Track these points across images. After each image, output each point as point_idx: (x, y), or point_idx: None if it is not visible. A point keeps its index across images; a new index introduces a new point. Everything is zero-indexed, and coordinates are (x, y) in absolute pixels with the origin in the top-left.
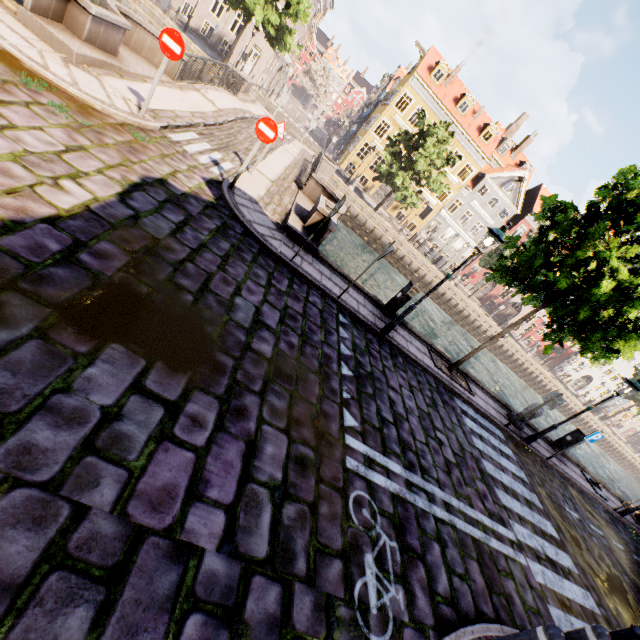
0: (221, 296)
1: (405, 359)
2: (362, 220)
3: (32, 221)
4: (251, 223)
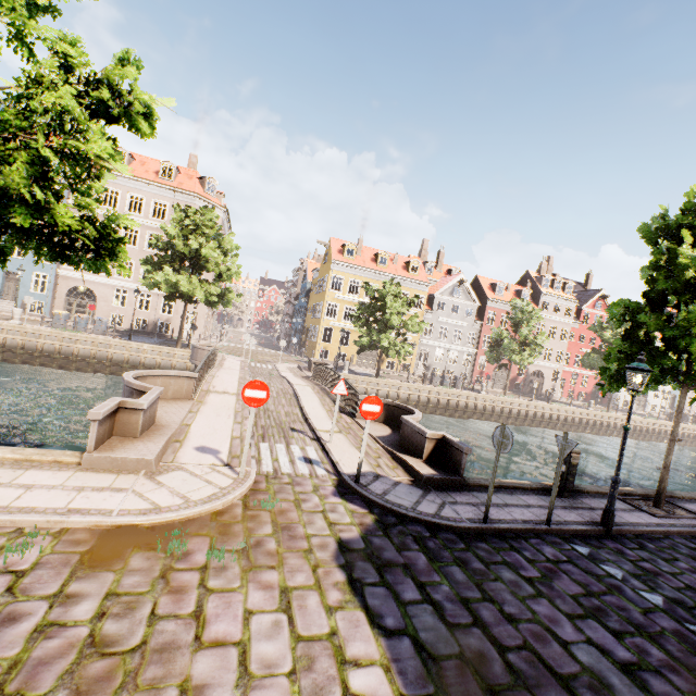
0: (576, 673)
1: (646, 538)
2: (372, 392)
3: None
4: (417, 509)
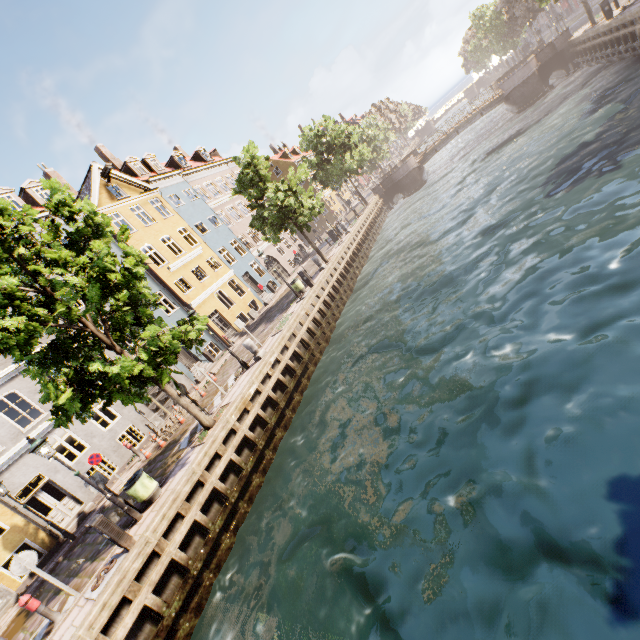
0: None
1: None
2: None
3: None
4: None
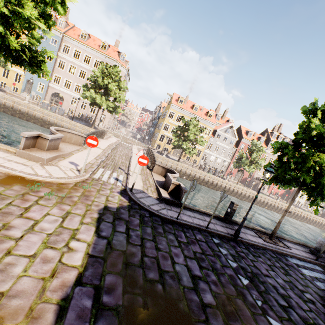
0: (169, 271)
1: (252, 247)
2: (174, 167)
3: (71, 290)
4: (149, 206)
